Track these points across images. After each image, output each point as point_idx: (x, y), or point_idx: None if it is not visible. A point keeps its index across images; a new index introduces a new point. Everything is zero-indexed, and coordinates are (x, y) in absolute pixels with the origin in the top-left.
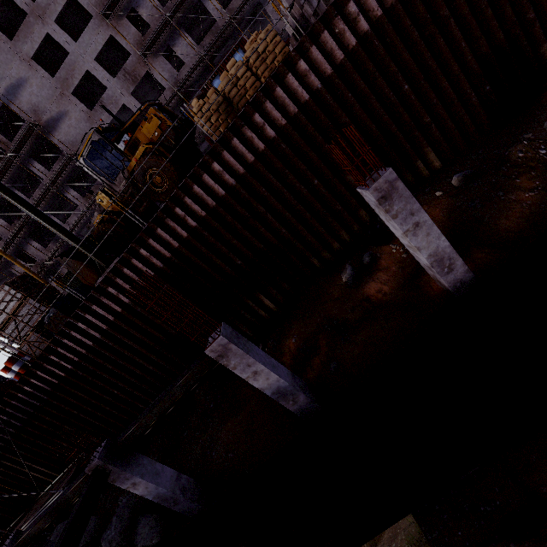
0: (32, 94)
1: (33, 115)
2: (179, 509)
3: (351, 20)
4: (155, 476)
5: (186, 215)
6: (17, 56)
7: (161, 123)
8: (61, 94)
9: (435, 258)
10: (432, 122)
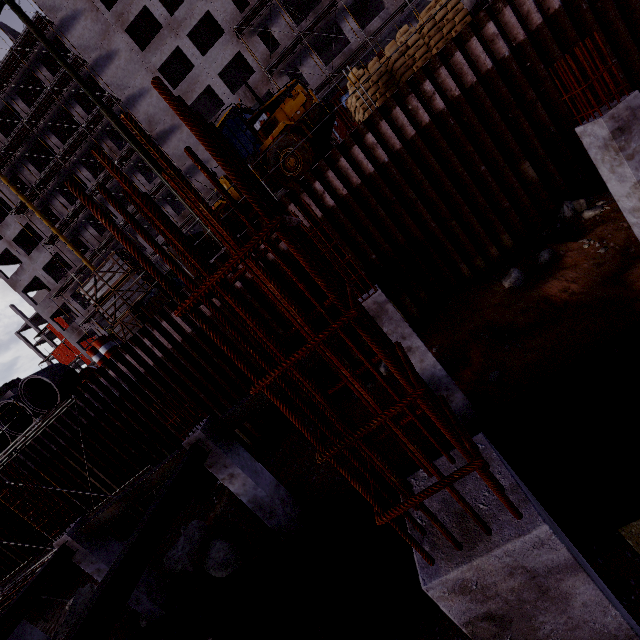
0: (150, 105)
1: (147, 126)
2: (274, 526)
3: None
4: (255, 474)
5: (325, 192)
6: (144, 67)
7: (306, 102)
8: None
9: None
10: None
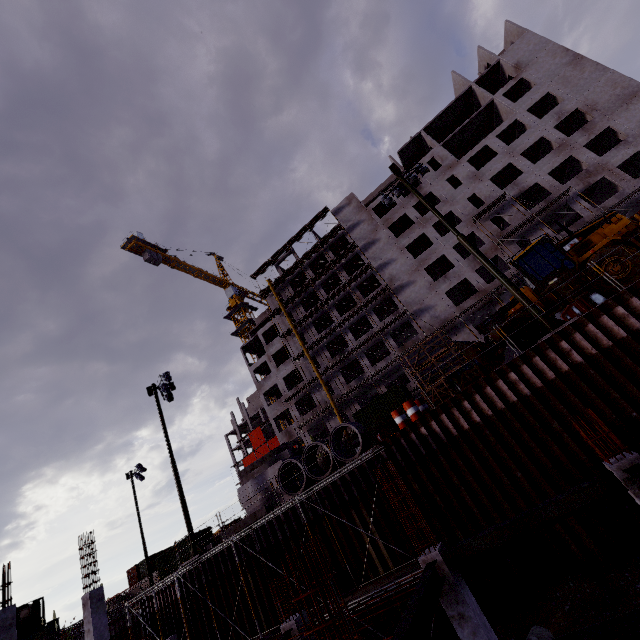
0: (394, 269)
1: (388, 282)
2: None
3: None
4: None
5: None
6: (396, 246)
7: (627, 225)
8: (415, 269)
9: None
10: None
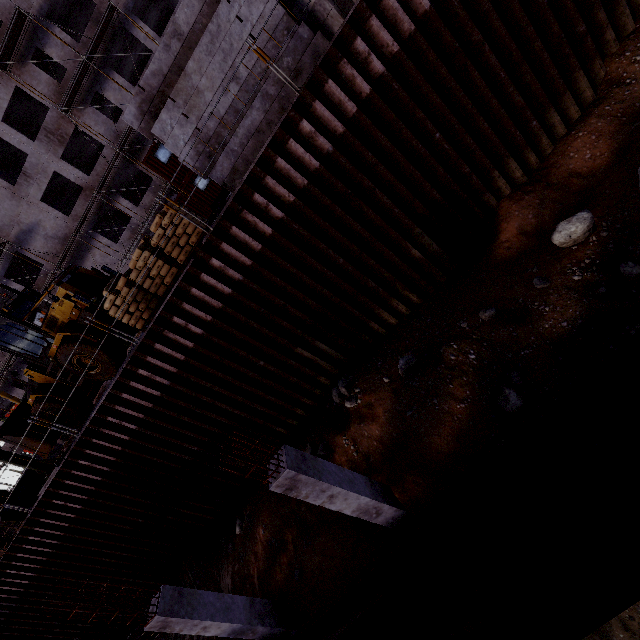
0: None
1: None
2: None
3: (262, 208)
4: None
5: (122, 421)
6: None
7: (77, 301)
8: None
9: (360, 511)
10: (378, 286)
